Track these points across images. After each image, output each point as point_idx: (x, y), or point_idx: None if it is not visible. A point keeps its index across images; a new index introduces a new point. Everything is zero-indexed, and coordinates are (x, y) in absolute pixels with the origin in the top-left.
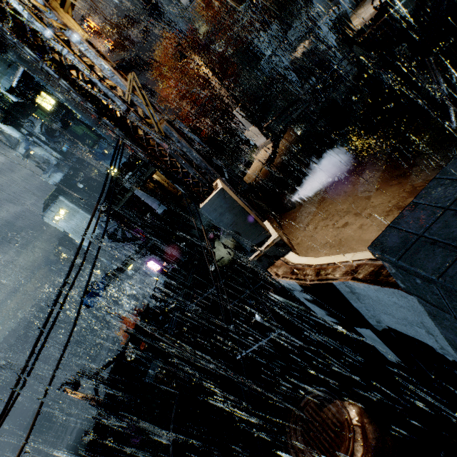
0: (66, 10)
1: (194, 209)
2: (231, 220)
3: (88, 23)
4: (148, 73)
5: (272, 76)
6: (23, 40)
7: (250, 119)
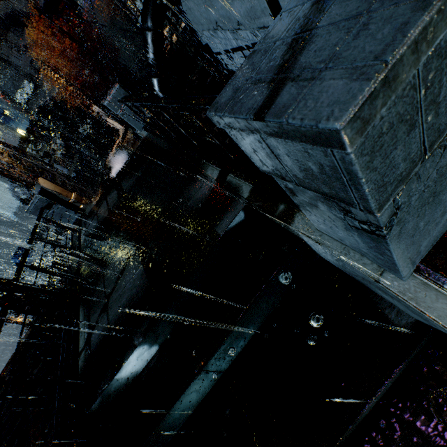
0: None
1: None
2: None
3: None
4: (32, 31)
5: None
6: None
7: (106, 112)
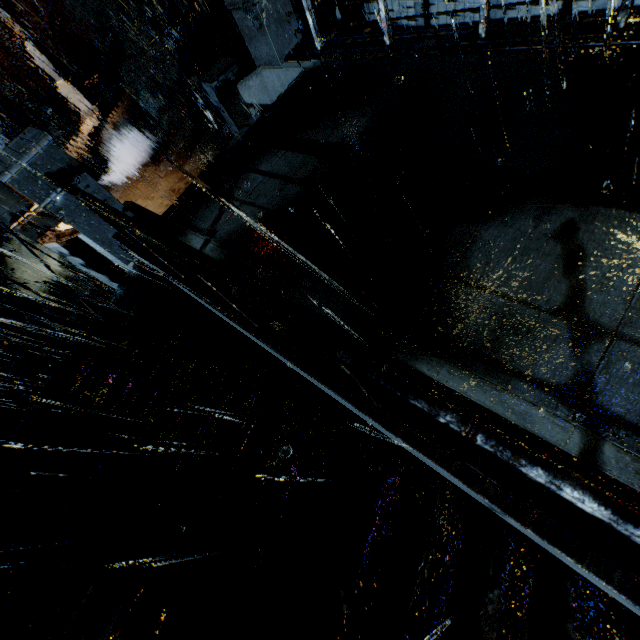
0: None
1: None
2: None
3: None
4: None
5: None
6: None
7: (58, 67)
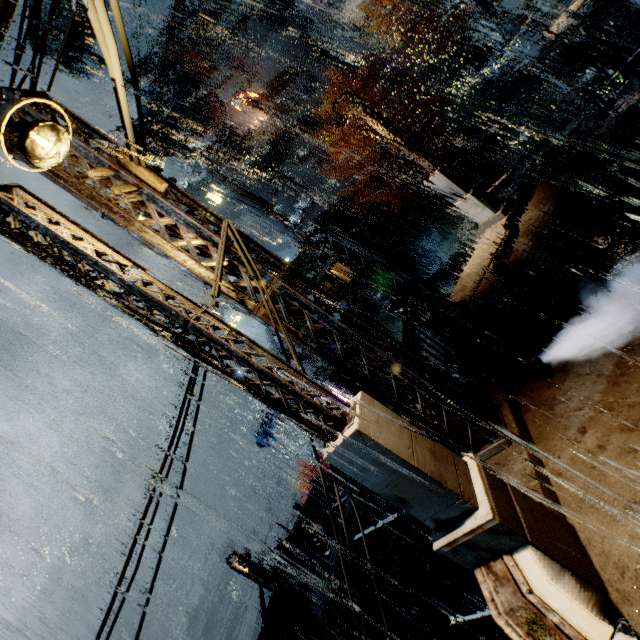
0: (137, 162)
1: (387, 319)
2: (385, 478)
3: (246, 96)
4: (318, 134)
5: (507, 83)
6: (48, 259)
7: (461, 185)
